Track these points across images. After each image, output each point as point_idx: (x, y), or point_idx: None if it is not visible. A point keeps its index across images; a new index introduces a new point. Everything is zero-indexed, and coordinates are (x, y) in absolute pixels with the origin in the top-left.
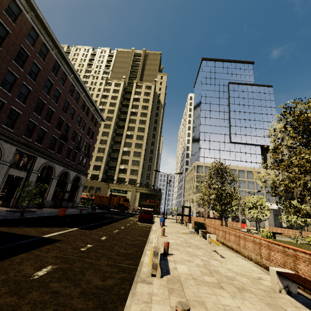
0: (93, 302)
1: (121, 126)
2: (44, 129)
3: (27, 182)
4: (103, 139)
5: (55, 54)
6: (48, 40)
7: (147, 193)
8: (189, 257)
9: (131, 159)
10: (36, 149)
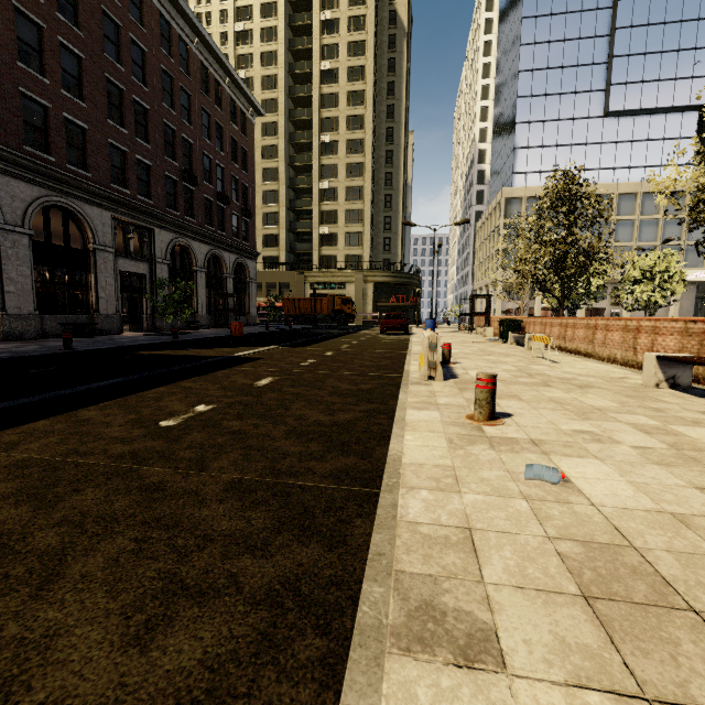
0: (352, 399)
1: (302, 121)
2: (144, 161)
3: (158, 281)
4: (269, 168)
5: None
6: None
7: (389, 283)
8: (490, 364)
9: (343, 207)
10: (146, 213)
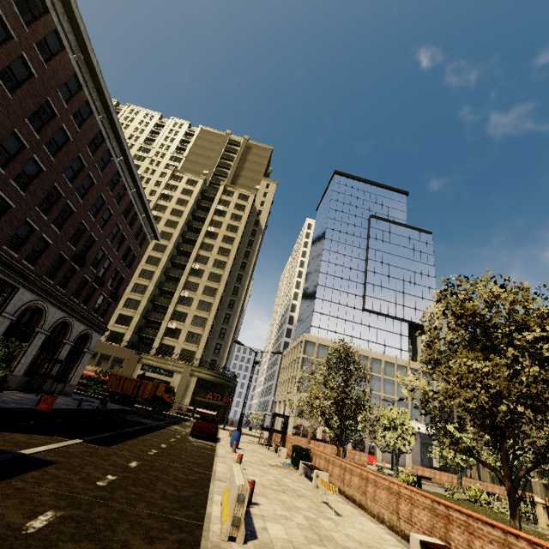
0: None
1: (185, 251)
2: (47, 239)
3: None
4: (148, 270)
5: (101, 120)
6: (96, 97)
7: (211, 381)
8: (286, 511)
9: (193, 313)
10: (21, 274)
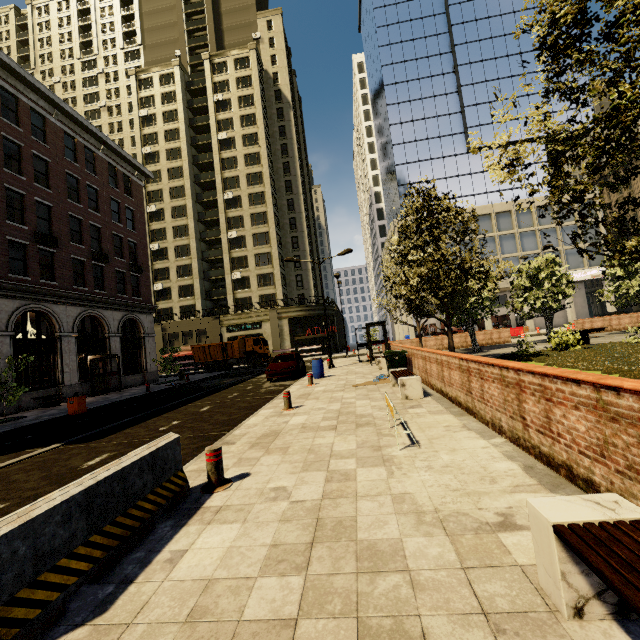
0: None
1: (208, 183)
2: None
3: None
4: (179, 226)
5: None
6: None
7: (304, 317)
8: (294, 476)
9: (252, 252)
10: None
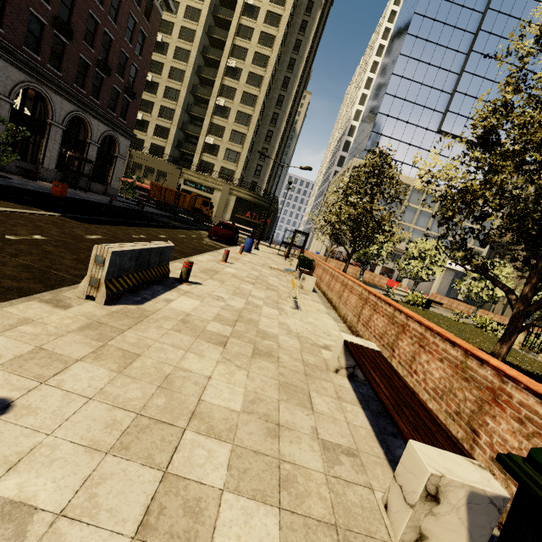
0: None
1: (218, 40)
2: None
3: None
4: (177, 68)
5: None
6: None
7: (249, 201)
8: (228, 295)
9: (231, 127)
10: None
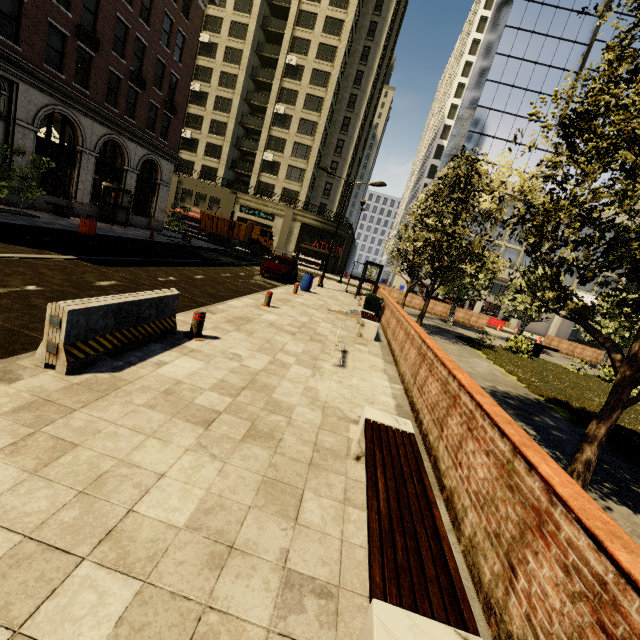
0: None
1: (275, 34)
2: None
3: None
4: (228, 73)
5: None
6: None
7: (317, 227)
8: (250, 351)
9: (293, 139)
10: (5, 58)
